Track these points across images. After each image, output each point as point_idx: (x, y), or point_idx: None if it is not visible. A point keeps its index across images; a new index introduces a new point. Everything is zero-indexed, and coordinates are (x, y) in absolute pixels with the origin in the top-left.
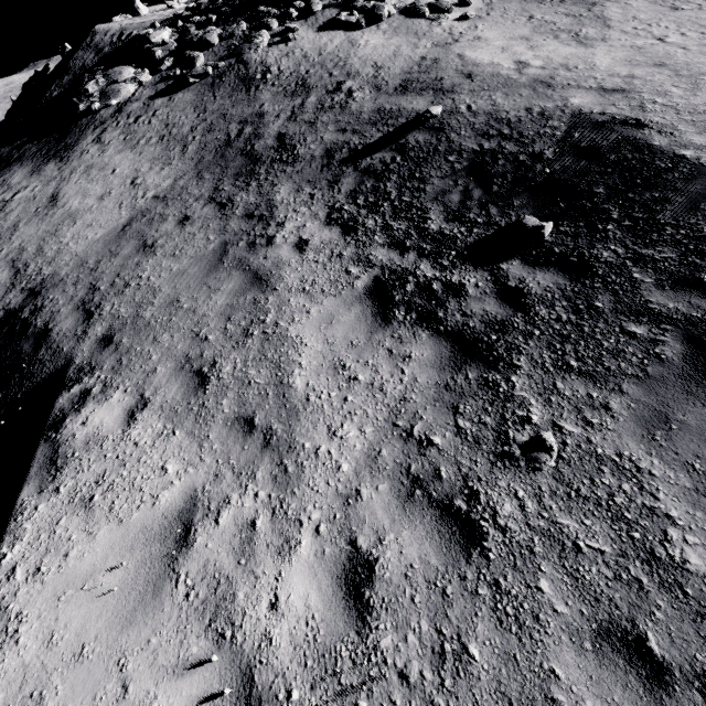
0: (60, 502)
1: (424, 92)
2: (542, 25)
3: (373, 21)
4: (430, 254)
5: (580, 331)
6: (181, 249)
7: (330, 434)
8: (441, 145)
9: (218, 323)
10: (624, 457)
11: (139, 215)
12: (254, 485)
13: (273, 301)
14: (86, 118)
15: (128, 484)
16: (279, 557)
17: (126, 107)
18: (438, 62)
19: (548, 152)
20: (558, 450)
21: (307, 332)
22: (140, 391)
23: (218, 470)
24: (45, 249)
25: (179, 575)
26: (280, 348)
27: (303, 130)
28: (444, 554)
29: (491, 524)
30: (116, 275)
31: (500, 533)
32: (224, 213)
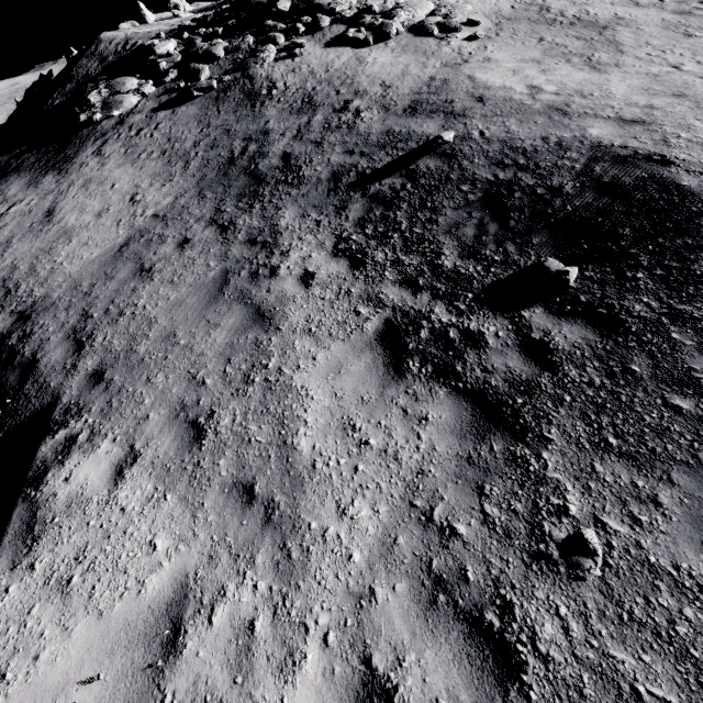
0: (33, 583)
1: (434, 114)
2: (553, 48)
3: (381, 38)
4: (445, 295)
5: (617, 400)
6: (180, 276)
7: (339, 512)
8: (454, 172)
9: (217, 365)
10: (683, 570)
11: (137, 235)
12: (253, 573)
13: (276, 343)
14: (87, 129)
15: (111, 563)
16: (281, 676)
17: (128, 119)
18: (448, 83)
19: (568, 186)
20: (603, 554)
21: (313, 382)
22: (130, 441)
23: (213, 550)
24: (38, 269)
25: (164, 694)
26: (284, 400)
27: (309, 150)
28: (475, 687)
29: (530, 650)
30: (110, 301)
31: (541, 664)
32: (226, 237)
